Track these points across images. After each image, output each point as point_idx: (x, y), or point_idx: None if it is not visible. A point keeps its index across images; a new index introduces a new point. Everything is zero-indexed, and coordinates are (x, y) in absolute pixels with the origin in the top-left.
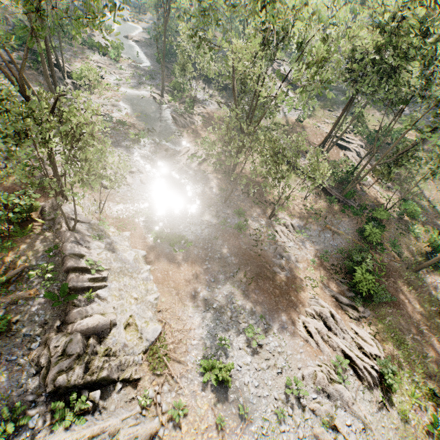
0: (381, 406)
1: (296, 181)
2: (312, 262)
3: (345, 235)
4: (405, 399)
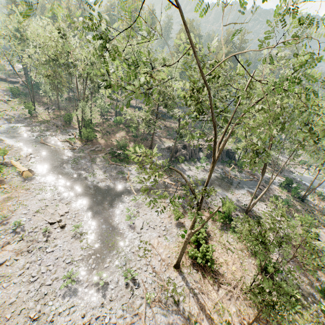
0: (2, 103)
1: (9, 85)
2: (0, 94)
3: (24, 92)
4: (14, 103)
